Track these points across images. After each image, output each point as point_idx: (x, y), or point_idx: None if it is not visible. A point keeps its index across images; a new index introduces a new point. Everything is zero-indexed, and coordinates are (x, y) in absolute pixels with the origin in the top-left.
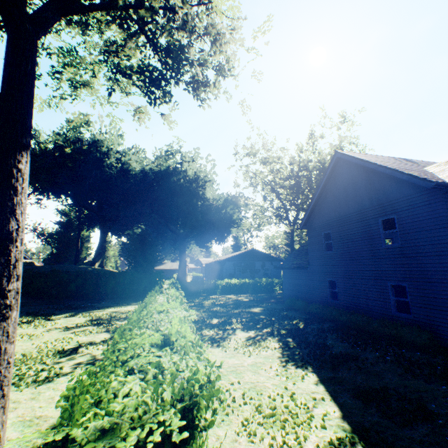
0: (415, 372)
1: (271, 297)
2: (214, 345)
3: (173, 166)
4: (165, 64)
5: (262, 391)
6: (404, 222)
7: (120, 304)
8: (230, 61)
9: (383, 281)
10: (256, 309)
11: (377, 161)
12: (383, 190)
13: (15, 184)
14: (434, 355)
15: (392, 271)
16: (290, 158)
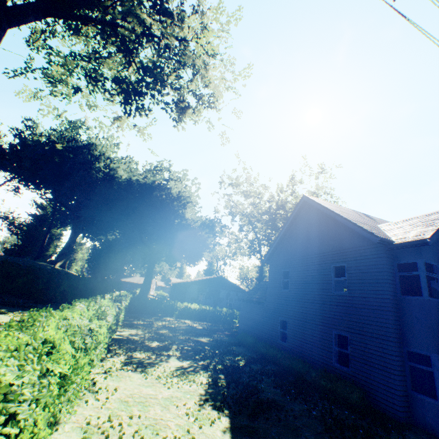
0: (335, 433)
1: (227, 329)
2: (138, 370)
3: (159, 182)
4: (141, 80)
5: (160, 431)
6: (352, 271)
7: None
8: (218, 96)
9: (328, 328)
10: (205, 338)
11: (337, 210)
12: (339, 238)
13: None
14: (362, 416)
15: (337, 319)
16: (270, 196)
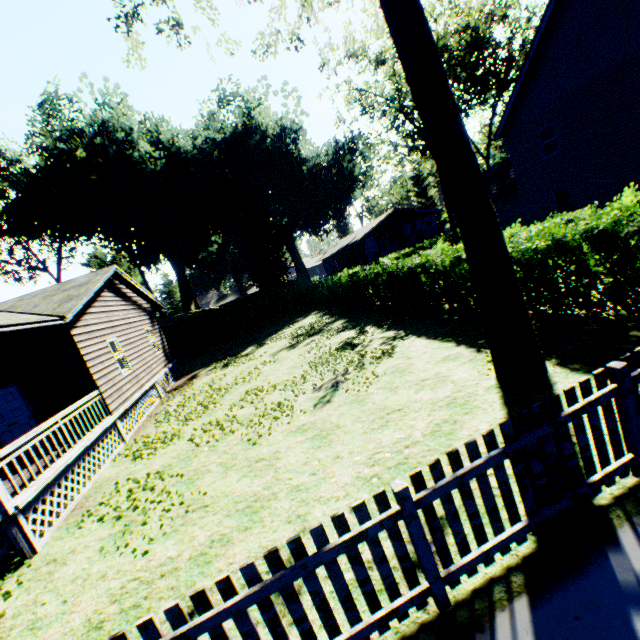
0: None
1: None
2: None
3: (241, 124)
4: None
5: None
6: None
7: (286, 325)
8: None
9: None
10: None
11: None
12: None
13: (455, 102)
14: None
15: None
16: None
